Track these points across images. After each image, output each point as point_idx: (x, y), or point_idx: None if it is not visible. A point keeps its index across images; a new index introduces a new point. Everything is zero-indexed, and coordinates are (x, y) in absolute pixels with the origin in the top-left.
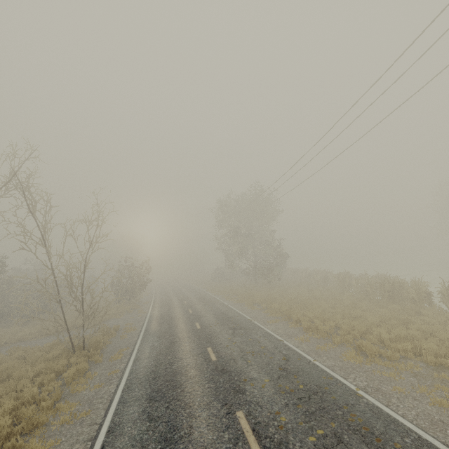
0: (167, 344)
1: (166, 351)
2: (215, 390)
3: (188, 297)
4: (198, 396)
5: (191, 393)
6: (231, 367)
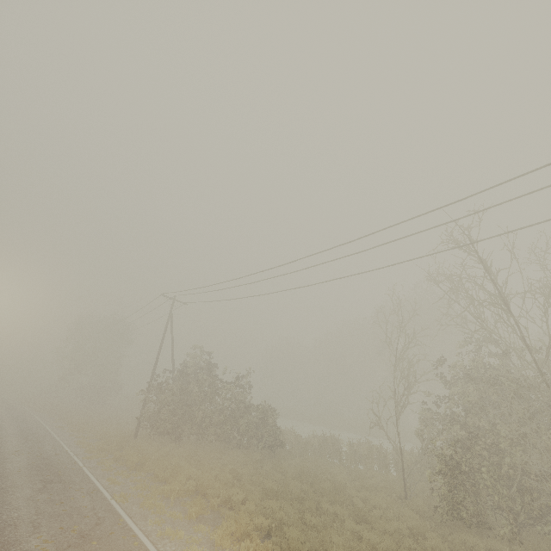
0: None
1: None
2: None
3: None
4: None
5: None
6: None
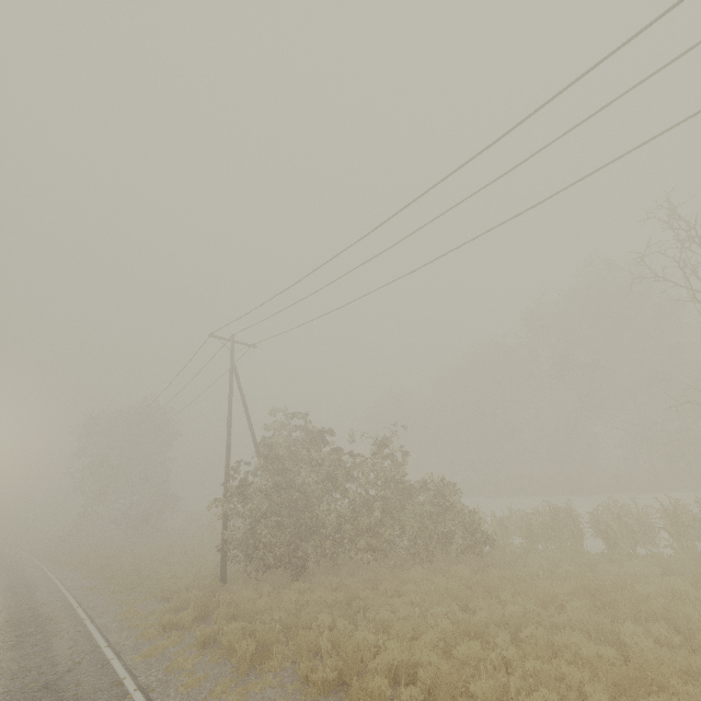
0: None
1: None
2: None
3: None
4: None
5: None
6: None
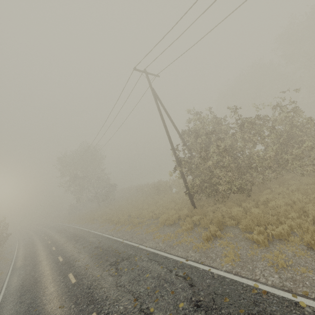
0: (31, 268)
1: (30, 272)
2: (59, 273)
3: (48, 233)
4: (50, 279)
5: (46, 281)
6: (70, 259)
